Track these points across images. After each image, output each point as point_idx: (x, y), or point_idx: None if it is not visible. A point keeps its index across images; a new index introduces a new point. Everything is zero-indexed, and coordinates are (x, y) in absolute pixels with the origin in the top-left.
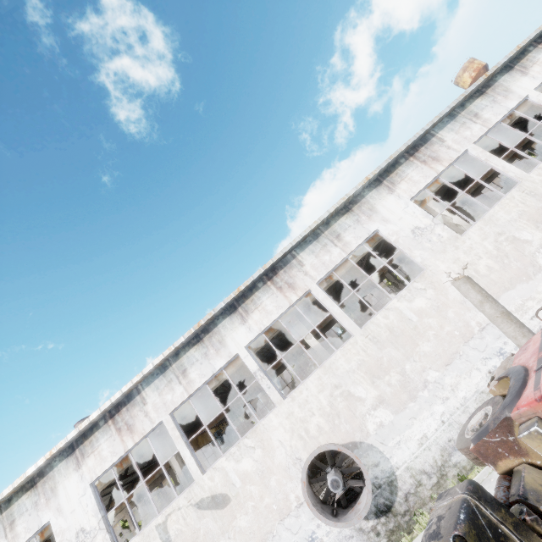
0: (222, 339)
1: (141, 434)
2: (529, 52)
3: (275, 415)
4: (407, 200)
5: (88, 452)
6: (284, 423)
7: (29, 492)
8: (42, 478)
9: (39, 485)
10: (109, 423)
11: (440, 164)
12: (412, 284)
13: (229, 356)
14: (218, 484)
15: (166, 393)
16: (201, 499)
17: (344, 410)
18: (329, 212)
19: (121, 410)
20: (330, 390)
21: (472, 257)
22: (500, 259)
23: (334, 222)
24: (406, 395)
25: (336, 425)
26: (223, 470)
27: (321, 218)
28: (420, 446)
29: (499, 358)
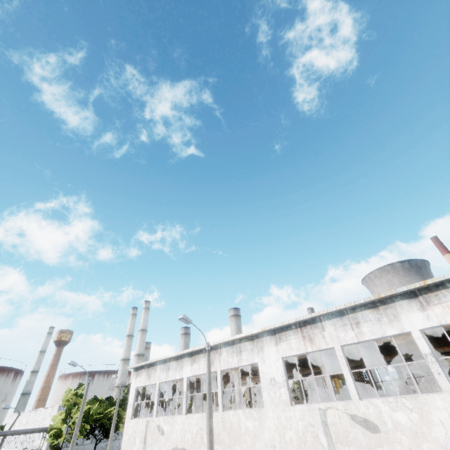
0: (396, 314)
1: (317, 347)
2: None
3: (440, 398)
4: None
5: (283, 339)
6: (449, 410)
7: (250, 341)
8: (257, 339)
9: (255, 341)
10: (298, 329)
11: None
12: None
13: (401, 330)
14: (371, 414)
15: (340, 331)
16: (355, 414)
17: None
18: None
19: (307, 326)
20: None
21: None
22: None
23: None
24: None
25: None
26: (378, 408)
27: None
28: None
29: None
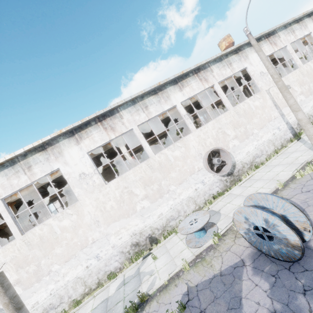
0: None
1: None
2: (189, 77)
3: None
4: (85, 152)
5: None
6: None
7: None
8: None
9: None
10: None
11: (114, 134)
12: (65, 210)
13: None
14: None
15: None
16: None
17: None
18: (24, 149)
19: None
20: None
21: (106, 199)
22: (119, 203)
23: (31, 155)
24: (35, 279)
25: None
26: None
27: (16, 152)
28: (32, 308)
29: (95, 259)
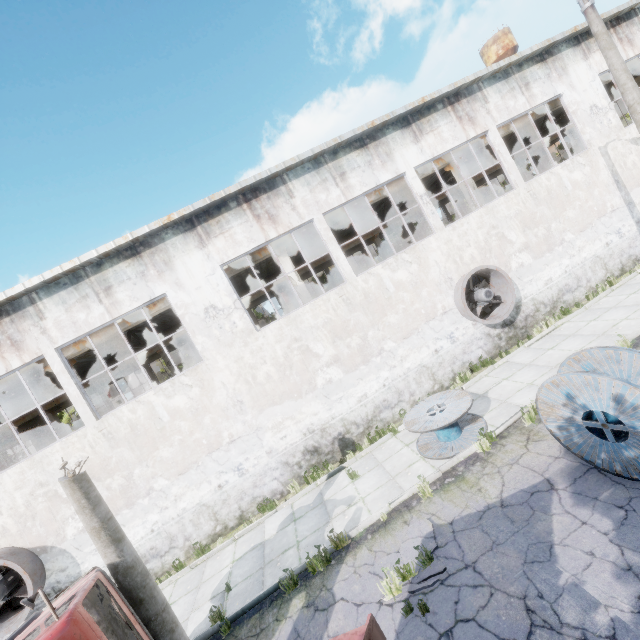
0: None
1: None
2: (436, 112)
3: None
4: (217, 265)
5: None
6: None
7: None
8: None
9: None
10: None
11: (275, 228)
12: (178, 377)
13: None
14: None
15: None
16: None
17: (43, 511)
18: (97, 252)
19: None
20: (32, 488)
21: (258, 360)
22: (283, 369)
23: (110, 266)
24: (123, 502)
25: (28, 527)
26: None
27: (83, 257)
28: None
29: (234, 473)
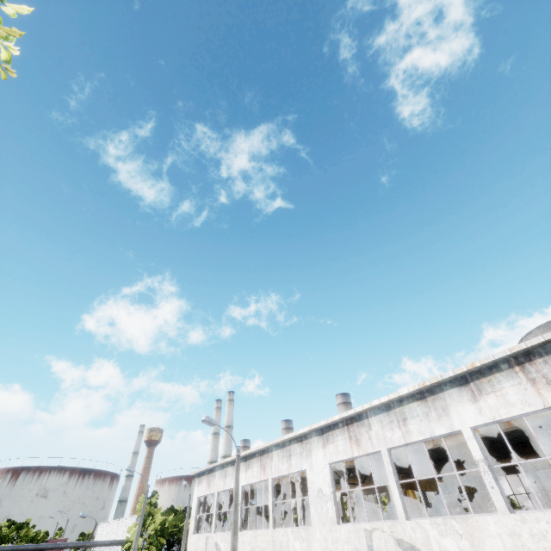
0: (446, 407)
1: (364, 450)
2: None
3: (494, 521)
4: None
5: (330, 440)
6: (503, 538)
7: (299, 443)
8: (306, 440)
9: (304, 443)
10: (345, 428)
11: None
12: None
13: (451, 428)
14: (418, 539)
15: (387, 429)
16: (401, 539)
17: None
18: None
19: (353, 423)
20: None
21: None
22: None
23: None
24: None
25: None
26: (425, 531)
27: None
28: None
29: None
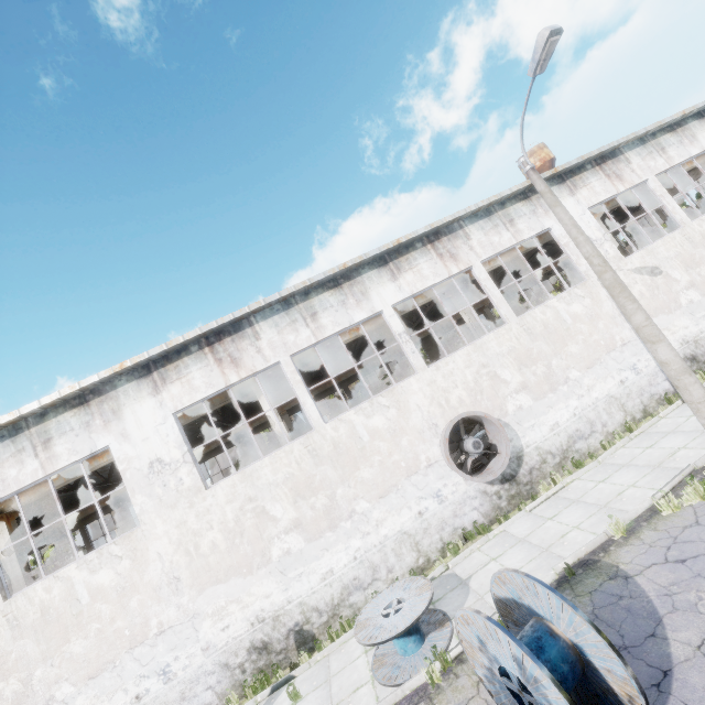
0: None
1: None
2: (414, 250)
3: None
4: (169, 413)
5: None
6: None
7: None
8: None
9: None
10: None
11: (237, 372)
12: (108, 546)
13: None
14: None
15: None
16: None
17: None
18: (40, 403)
19: None
20: None
21: (203, 525)
22: (232, 536)
23: (54, 416)
24: None
25: None
26: None
27: (24, 409)
28: None
29: (159, 678)
